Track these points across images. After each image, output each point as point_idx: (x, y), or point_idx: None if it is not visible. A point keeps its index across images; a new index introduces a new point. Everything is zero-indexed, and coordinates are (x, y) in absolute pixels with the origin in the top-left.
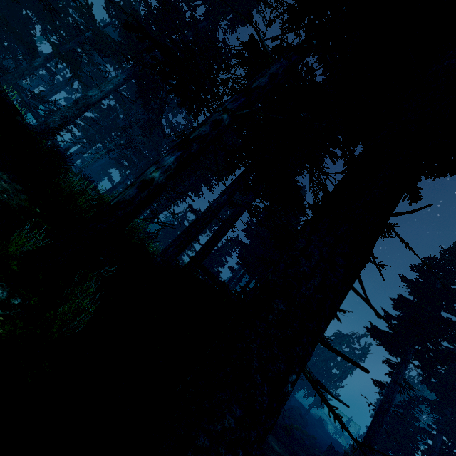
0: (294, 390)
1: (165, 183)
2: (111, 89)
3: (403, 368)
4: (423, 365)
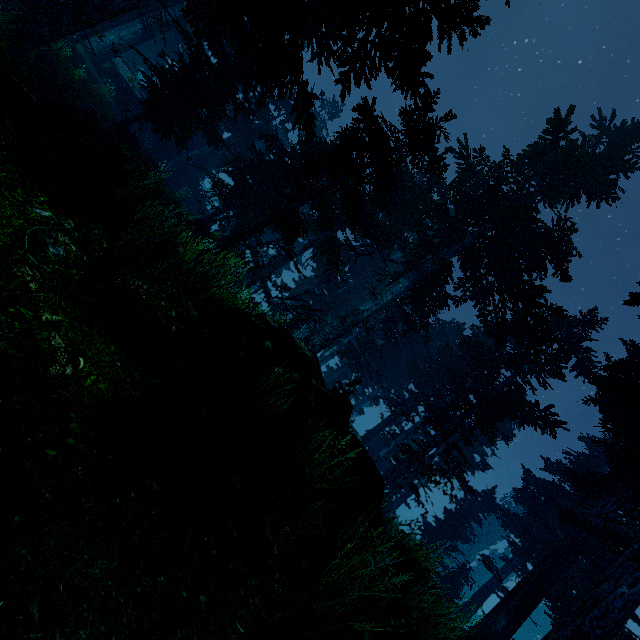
0: None
1: None
2: (388, 300)
3: None
4: None
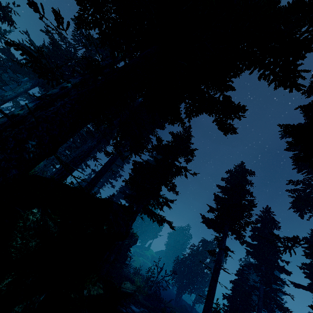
0: (181, 292)
1: (27, 115)
2: (22, 91)
3: (224, 239)
4: (234, 234)
